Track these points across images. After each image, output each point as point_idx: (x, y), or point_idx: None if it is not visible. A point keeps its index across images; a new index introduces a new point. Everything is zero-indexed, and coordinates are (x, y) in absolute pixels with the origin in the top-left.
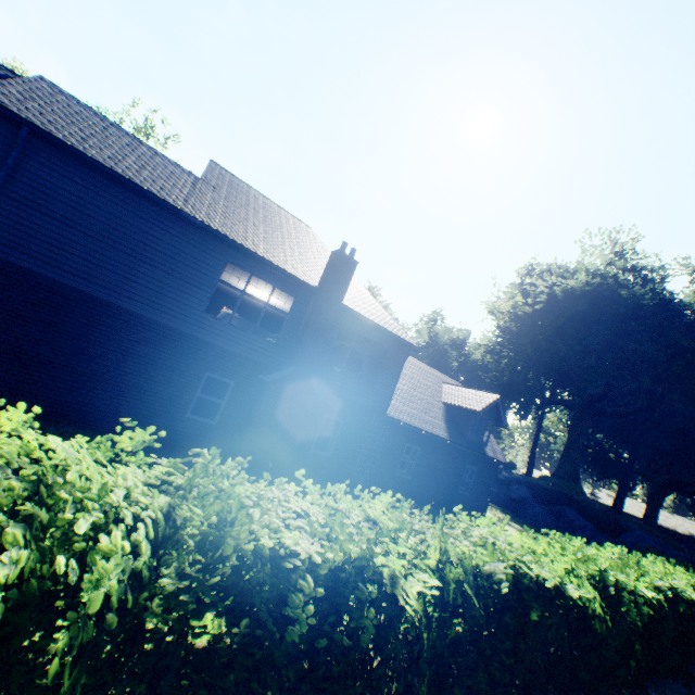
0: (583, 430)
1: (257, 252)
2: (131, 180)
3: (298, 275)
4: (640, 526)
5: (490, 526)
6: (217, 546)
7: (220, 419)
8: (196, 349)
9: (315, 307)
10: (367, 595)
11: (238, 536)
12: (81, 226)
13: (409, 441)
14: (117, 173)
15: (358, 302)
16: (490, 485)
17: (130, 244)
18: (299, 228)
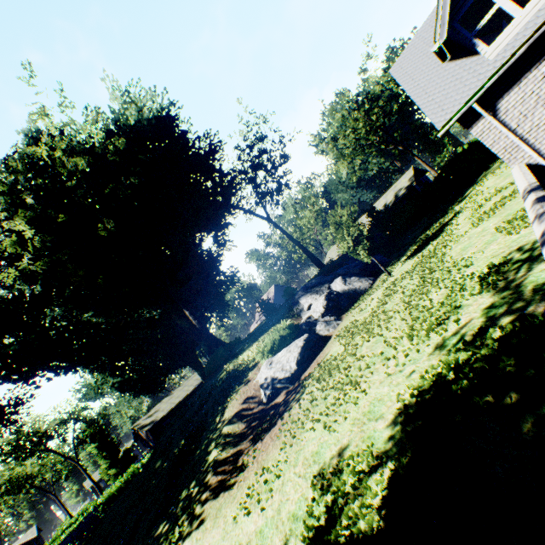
0: None
1: None
2: None
3: None
4: None
5: None
6: None
7: None
8: None
9: None
10: None
11: None
12: None
13: None
14: None
15: None
16: None
17: None
18: None
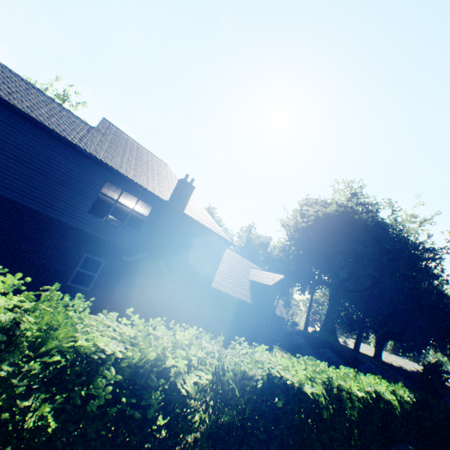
0: (337, 300)
1: (128, 176)
2: (42, 122)
3: (155, 192)
4: (369, 360)
5: (264, 352)
6: (43, 344)
7: (93, 287)
8: (79, 237)
9: (165, 214)
10: (156, 383)
11: (62, 340)
12: (1, 149)
13: (226, 304)
14: (32, 117)
15: (195, 212)
16: (278, 335)
17: (37, 164)
18: (160, 165)
